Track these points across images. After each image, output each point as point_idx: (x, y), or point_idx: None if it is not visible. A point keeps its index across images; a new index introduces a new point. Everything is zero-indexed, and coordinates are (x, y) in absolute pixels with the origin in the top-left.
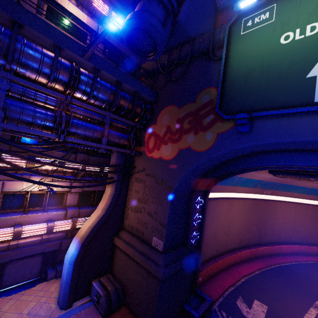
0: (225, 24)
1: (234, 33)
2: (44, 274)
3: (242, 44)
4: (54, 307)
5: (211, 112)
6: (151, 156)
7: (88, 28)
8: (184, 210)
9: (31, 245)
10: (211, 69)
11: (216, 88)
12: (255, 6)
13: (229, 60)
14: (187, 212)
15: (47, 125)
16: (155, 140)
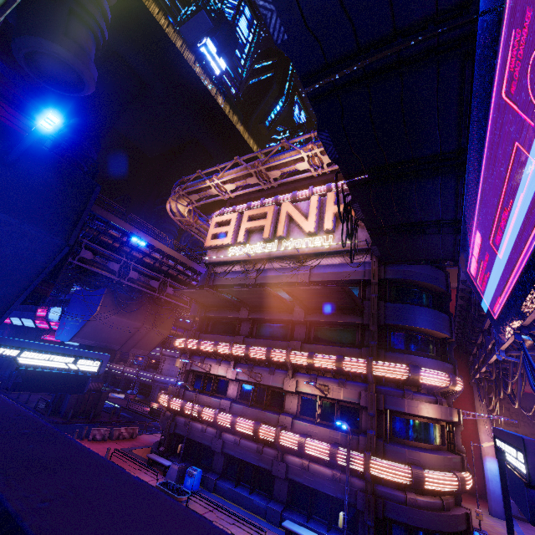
0: None
1: None
2: None
3: None
4: (498, 519)
5: None
6: None
7: None
8: None
9: None
10: None
11: None
12: None
13: None
14: None
15: None
16: None
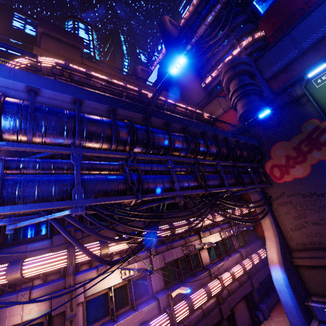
0: (296, 86)
1: (310, 88)
2: (255, 318)
3: (322, 91)
4: None
5: (322, 133)
6: (283, 181)
7: (225, 123)
8: None
9: (237, 288)
10: (301, 111)
11: (315, 119)
12: (317, 73)
13: (319, 101)
14: None
15: (235, 182)
16: (279, 169)
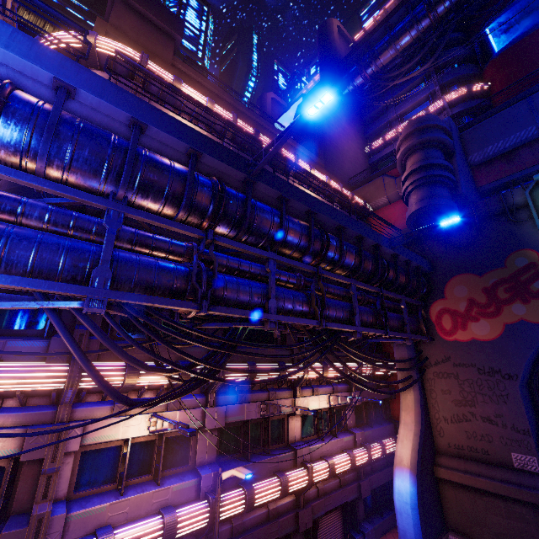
0: (516, 188)
1: (538, 198)
2: None
3: None
4: None
5: (538, 276)
6: (454, 340)
7: (382, 221)
8: (532, 408)
9: (334, 490)
10: (513, 231)
11: (532, 250)
12: None
13: None
14: (535, 412)
15: (373, 322)
16: (452, 318)
